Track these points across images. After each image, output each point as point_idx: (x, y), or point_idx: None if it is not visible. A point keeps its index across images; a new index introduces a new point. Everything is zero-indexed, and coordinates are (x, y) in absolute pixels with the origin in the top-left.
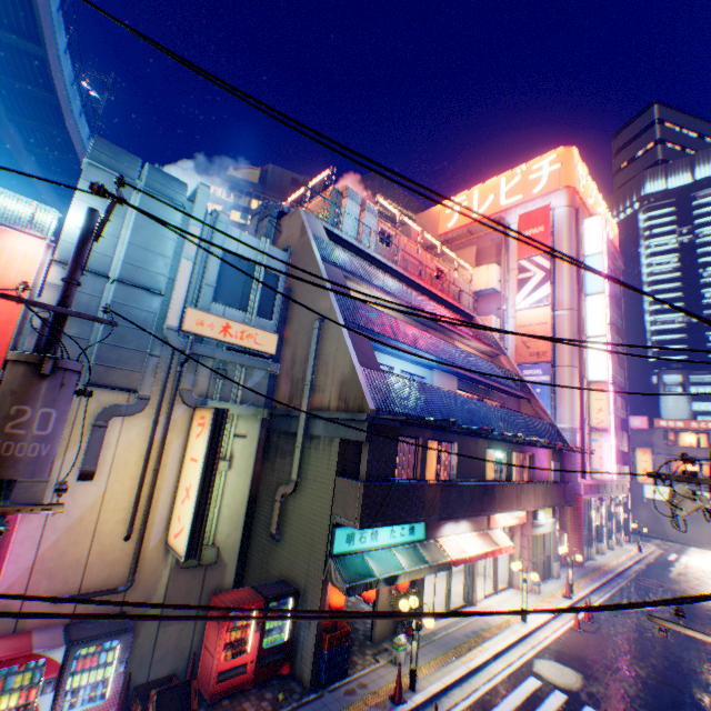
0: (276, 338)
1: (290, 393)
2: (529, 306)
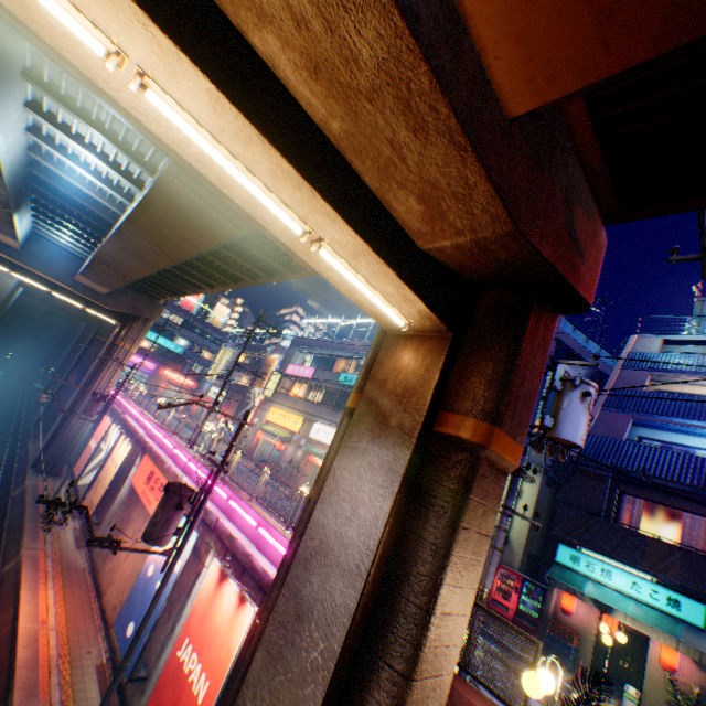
0: None
1: None
2: None
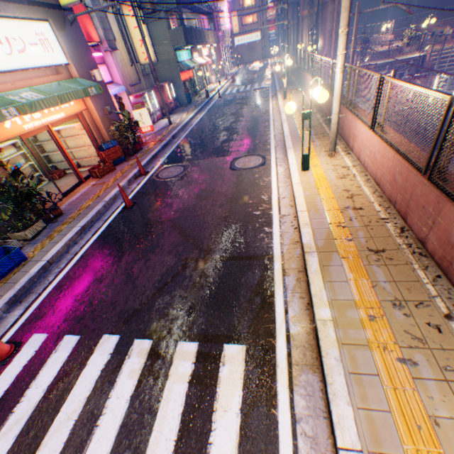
0: None
1: None
2: None
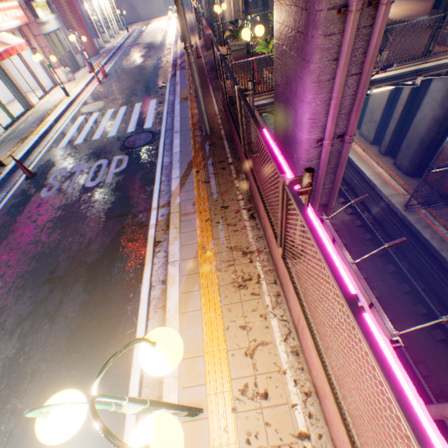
0: None
1: None
2: None
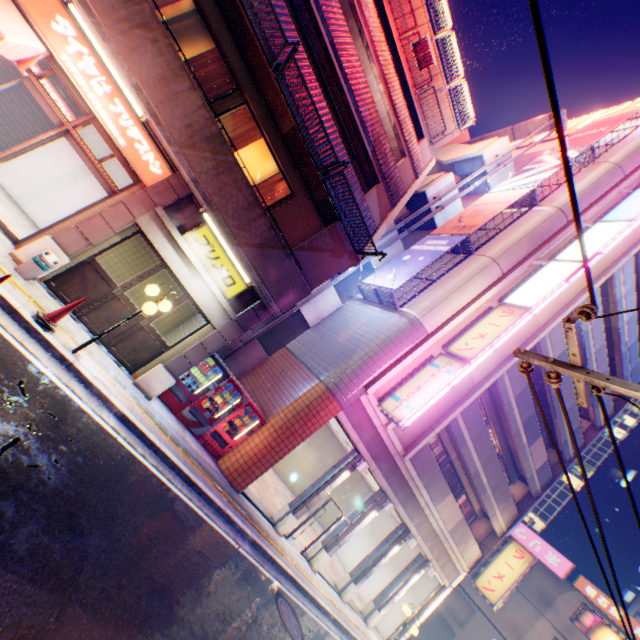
0: None
1: None
2: (507, 189)
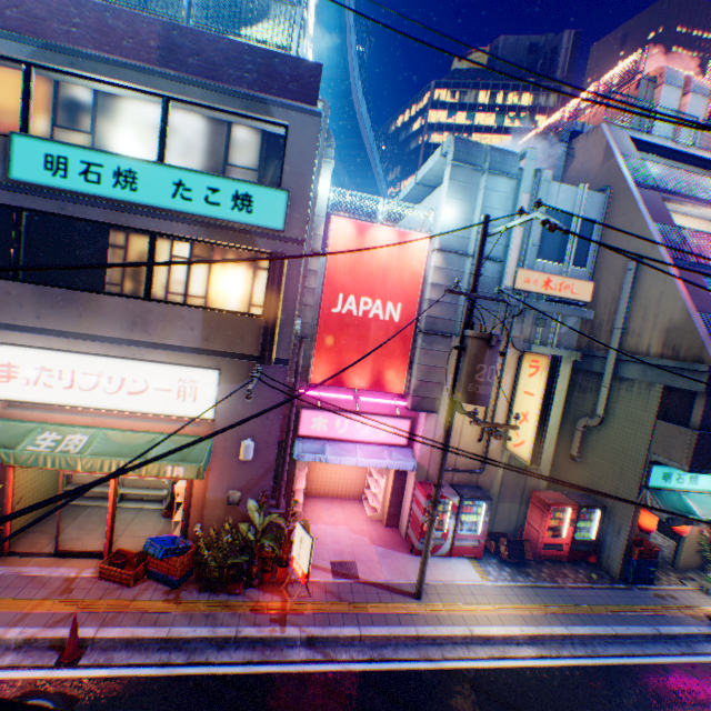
0: (589, 286)
1: (589, 334)
2: None
